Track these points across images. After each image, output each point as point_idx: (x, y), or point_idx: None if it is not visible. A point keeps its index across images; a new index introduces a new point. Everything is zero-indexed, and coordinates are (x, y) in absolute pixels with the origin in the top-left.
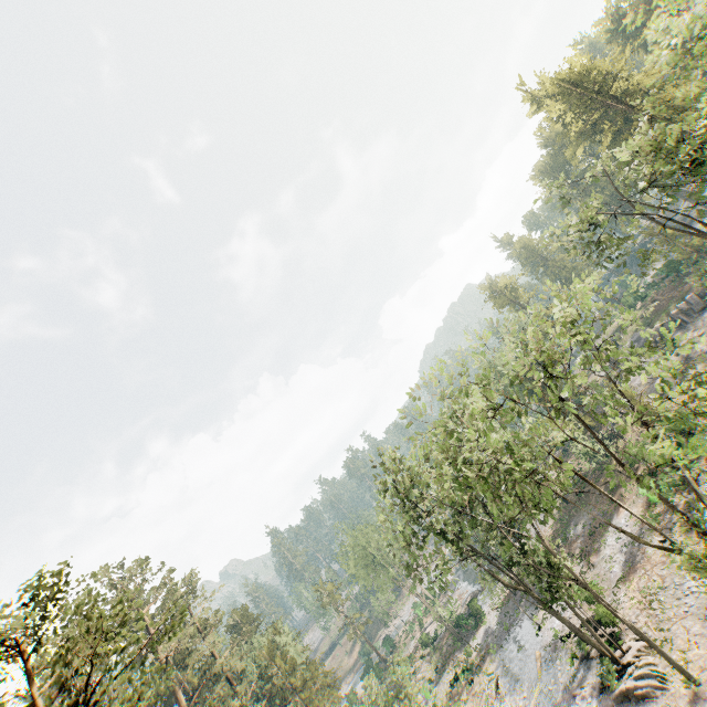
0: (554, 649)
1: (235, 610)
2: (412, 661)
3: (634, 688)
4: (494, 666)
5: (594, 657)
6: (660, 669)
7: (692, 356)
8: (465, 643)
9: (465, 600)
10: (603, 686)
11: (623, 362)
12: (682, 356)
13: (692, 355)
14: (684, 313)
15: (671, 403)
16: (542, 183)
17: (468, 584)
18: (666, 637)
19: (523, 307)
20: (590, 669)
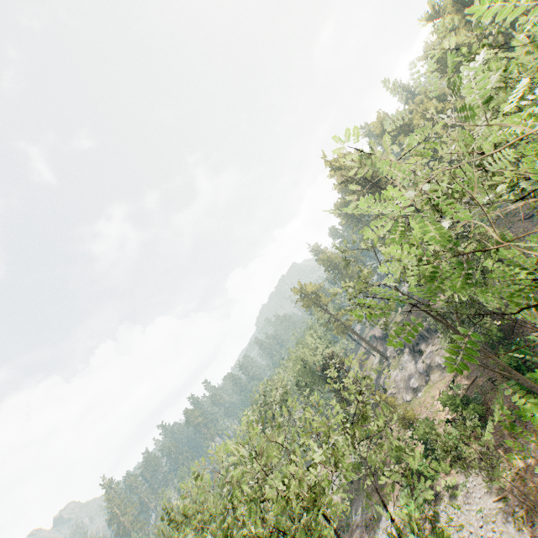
0: None
1: None
2: None
3: None
4: None
5: None
6: None
7: (432, 365)
8: None
9: None
10: None
11: (390, 357)
12: (426, 363)
13: (432, 364)
14: (427, 330)
15: (421, 402)
16: (332, 243)
17: None
18: None
19: (323, 308)
20: None
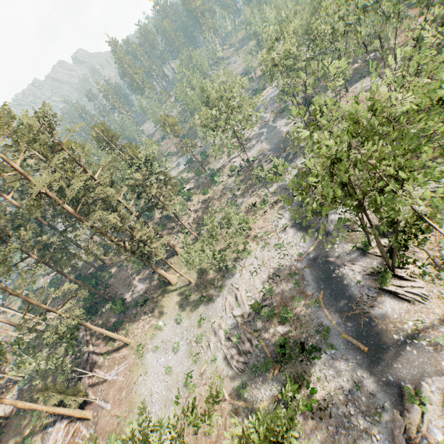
0: (336, 228)
1: (96, 127)
2: (221, 173)
3: (400, 294)
4: (284, 212)
5: (370, 253)
6: (425, 293)
7: None
8: (263, 184)
9: (267, 154)
10: (371, 274)
11: None
12: None
13: None
14: None
15: None
16: None
17: (271, 144)
18: (441, 277)
19: None
20: (363, 258)
